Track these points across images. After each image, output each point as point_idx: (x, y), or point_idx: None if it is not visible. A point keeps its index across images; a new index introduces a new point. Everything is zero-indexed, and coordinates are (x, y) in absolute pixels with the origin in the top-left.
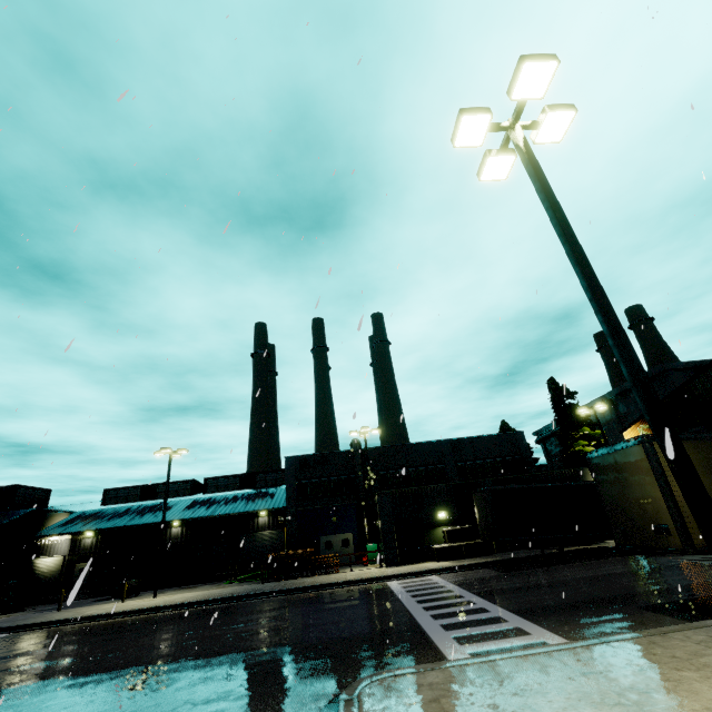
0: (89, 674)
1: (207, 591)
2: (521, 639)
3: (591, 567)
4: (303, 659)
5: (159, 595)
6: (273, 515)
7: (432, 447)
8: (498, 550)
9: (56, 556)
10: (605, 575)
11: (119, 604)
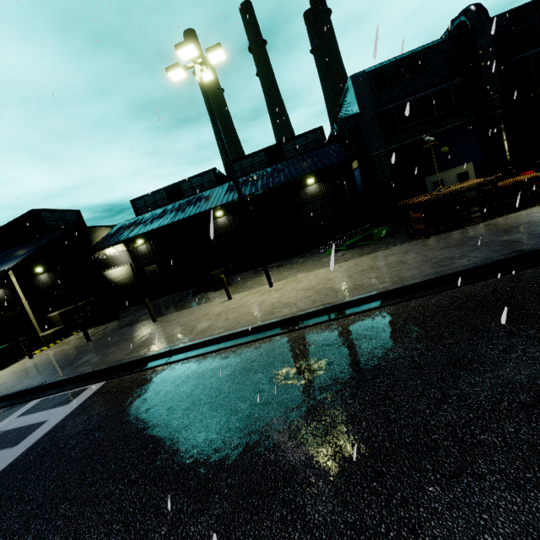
0: None
1: (343, 265)
2: None
3: None
4: None
5: (259, 281)
6: (322, 181)
7: None
8: None
9: (122, 266)
10: None
11: (229, 303)
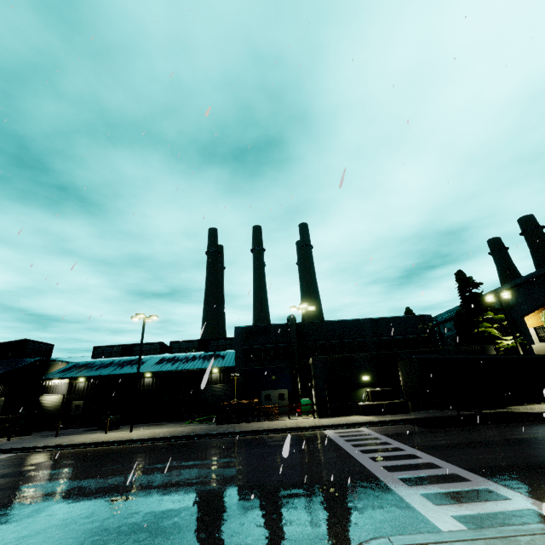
0: (69, 502)
1: (172, 428)
2: (502, 503)
3: (513, 430)
4: (271, 505)
5: (135, 429)
6: (223, 372)
7: (354, 324)
8: (413, 409)
9: (57, 395)
10: (536, 438)
11: (103, 435)
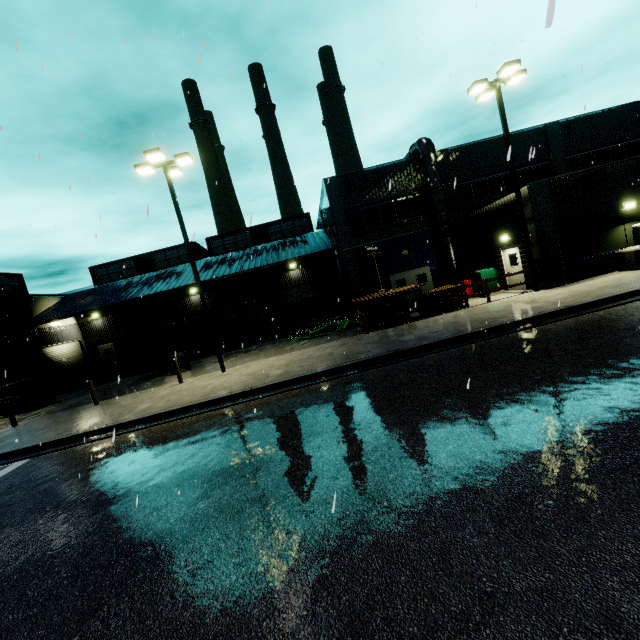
0: None
1: (293, 353)
2: None
3: None
4: None
5: (219, 366)
6: (305, 267)
7: (532, 138)
8: None
9: (69, 343)
10: None
11: (178, 387)
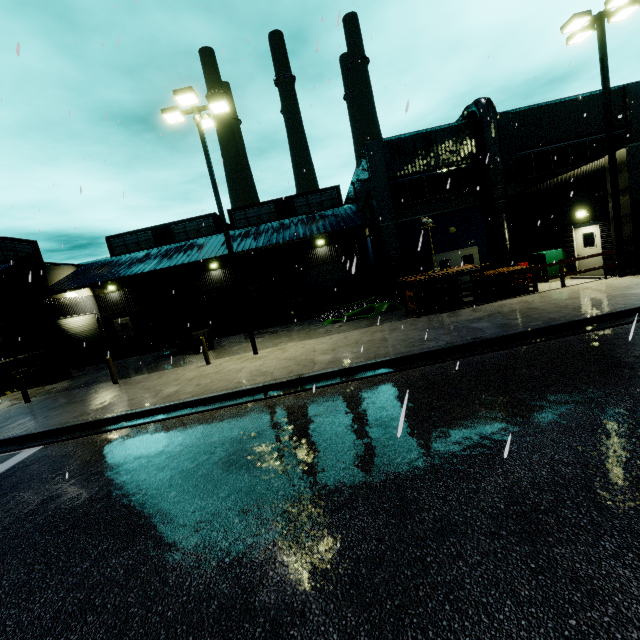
0: None
1: (334, 337)
2: None
3: None
4: None
5: (247, 347)
6: (333, 244)
7: None
8: None
9: (85, 315)
10: None
11: (206, 369)
